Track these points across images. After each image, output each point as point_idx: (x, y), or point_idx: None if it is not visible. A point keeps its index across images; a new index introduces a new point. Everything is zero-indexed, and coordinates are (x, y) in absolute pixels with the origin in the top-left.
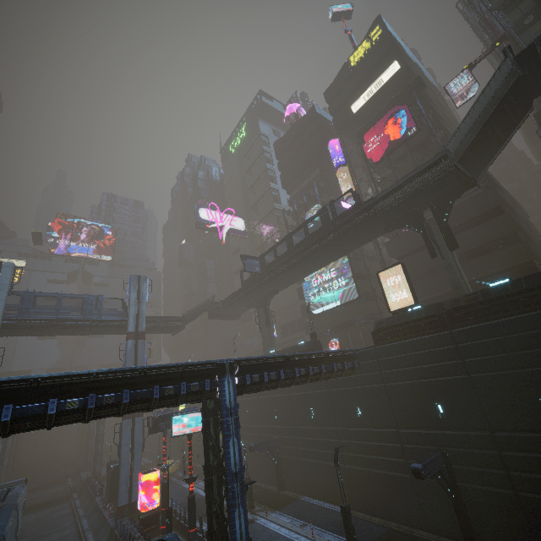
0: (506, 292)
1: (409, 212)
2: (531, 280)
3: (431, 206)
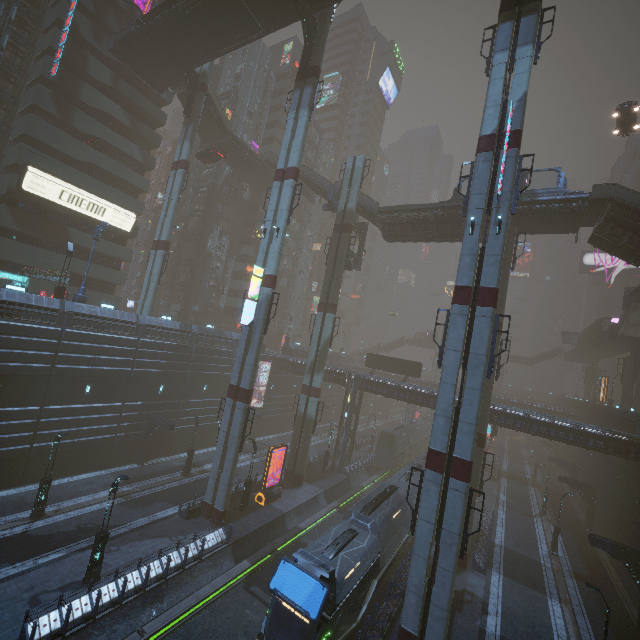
0: (601, 410)
1: (631, 345)
2: (606, 409)
3: (635, 347)
